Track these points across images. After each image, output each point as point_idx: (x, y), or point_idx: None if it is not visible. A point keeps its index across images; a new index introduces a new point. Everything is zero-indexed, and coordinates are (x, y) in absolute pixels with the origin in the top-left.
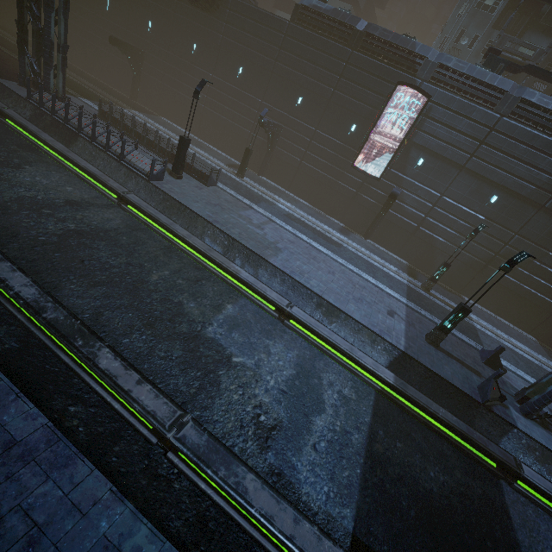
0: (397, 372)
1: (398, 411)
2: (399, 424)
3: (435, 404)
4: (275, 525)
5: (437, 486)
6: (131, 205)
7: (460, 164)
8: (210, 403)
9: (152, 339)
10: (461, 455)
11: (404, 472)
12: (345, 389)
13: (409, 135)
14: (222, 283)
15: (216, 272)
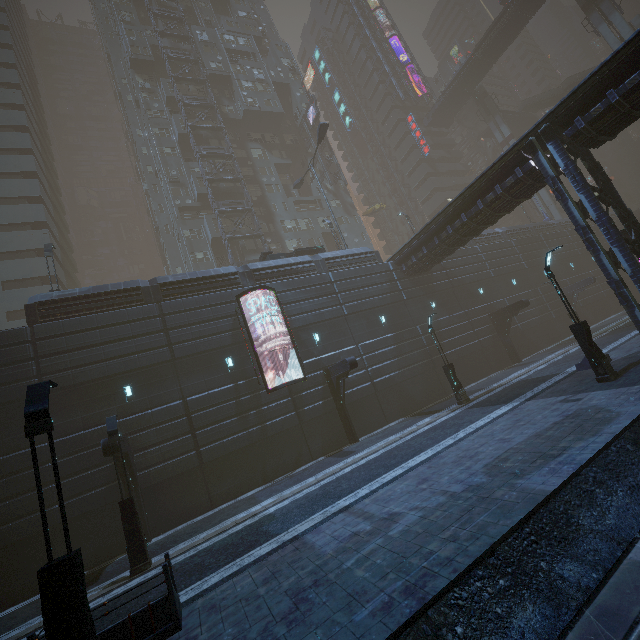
0: None
1: None
2: None
3: None
4: None
5: None
6: None
7: (341, 315)
8: None
9: None
10: None
11: None
12: None
13: (288, 326)
14: None
15: None
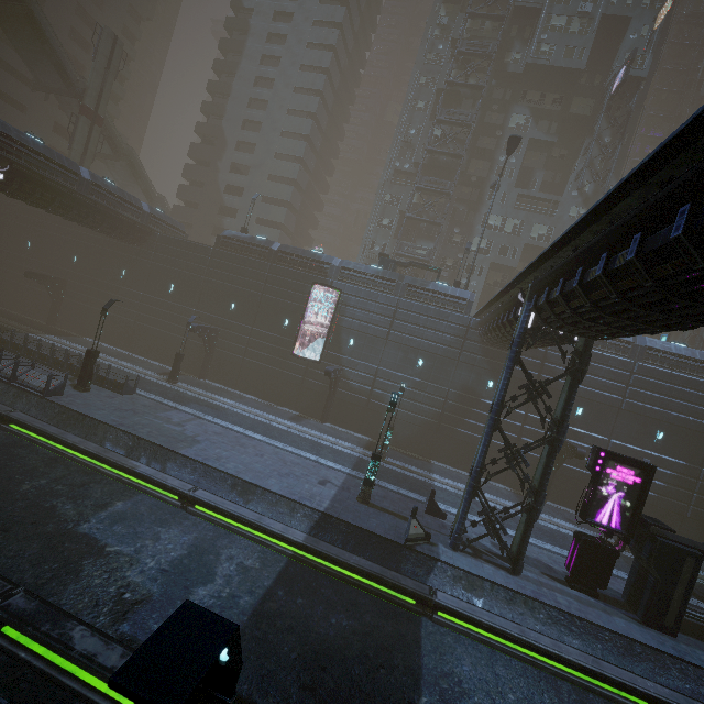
0: (319, 536)
1: (312, 572)
2: (309, 583)
3: (348, 554)
4: (96, 661)
5: (336, 630)
6: (14, 424)
7: (383, 338)
8: (61, 589)
9: (2, 542)
10: (378, 602)
11: (298, 622)
12: (248, 560)
13: (335, 321)
14: (117, 483)
15: (110, 473)
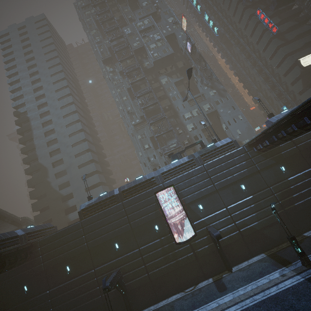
0: None
1: None
2: None
3: None
4: None
5: None
6: None
7: (214, 190)
8: None
9: None
10: None
11: None
12: None
13: (183, 203)
14: None
15: None
